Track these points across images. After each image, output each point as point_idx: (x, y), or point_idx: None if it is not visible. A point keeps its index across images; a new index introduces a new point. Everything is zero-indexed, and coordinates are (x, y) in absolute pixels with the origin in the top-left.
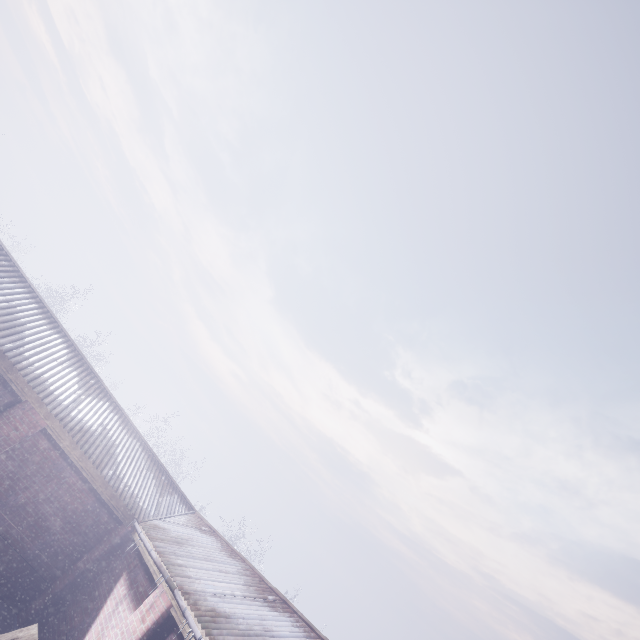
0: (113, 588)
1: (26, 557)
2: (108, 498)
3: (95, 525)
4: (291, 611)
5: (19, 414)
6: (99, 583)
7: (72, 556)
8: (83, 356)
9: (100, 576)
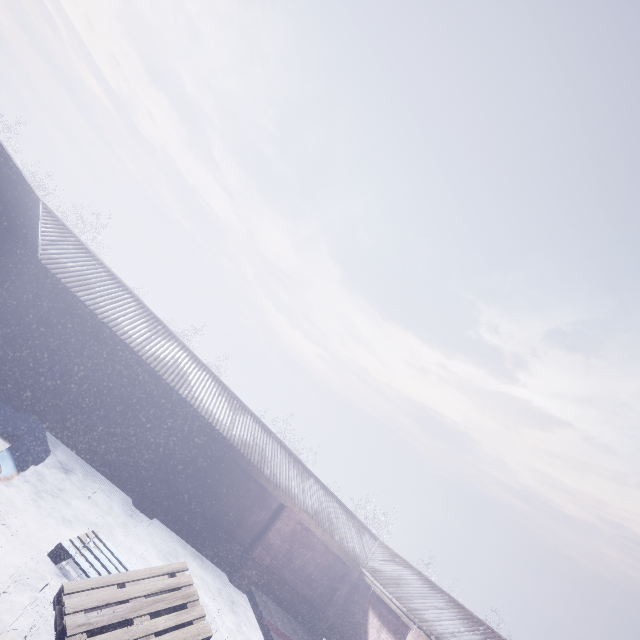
0: (367, 618)
1: (308, 599)
2: (342, 555)
3: (336, 572)
4: (501, 639)
5: (286, 515)
6: (353, 612)
7: (329, 594)
8: (288, 448)
9: (351, 606)
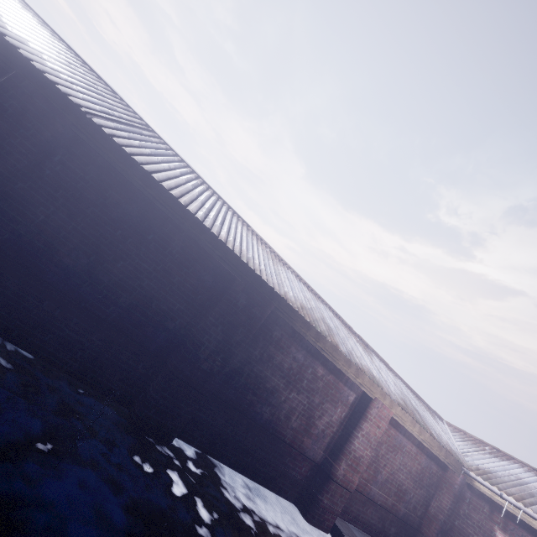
0: None
1: (400, 517)
2: (443, 458)
3: (430, 477)
4: None
5: (376, 413)
6: (464, 531)
7: (423, 505)
8: (339, 316)
9: (456, 521)
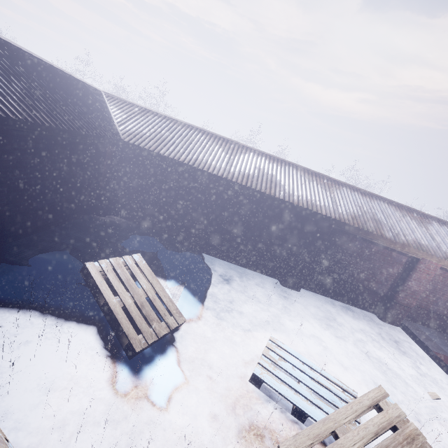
0: None
1: None
2: None
3: None
4: None
5: (424, 267)
6: None
7: None
8: (395, 202)
9: None
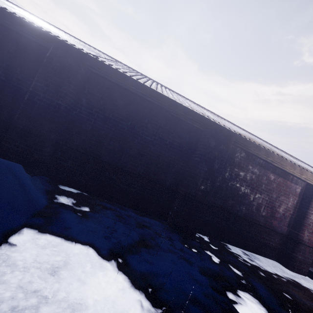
0: None
1: None
2: None
3: None
4: None
5: None
6: None
7: None
8: (266, 142)
9: None
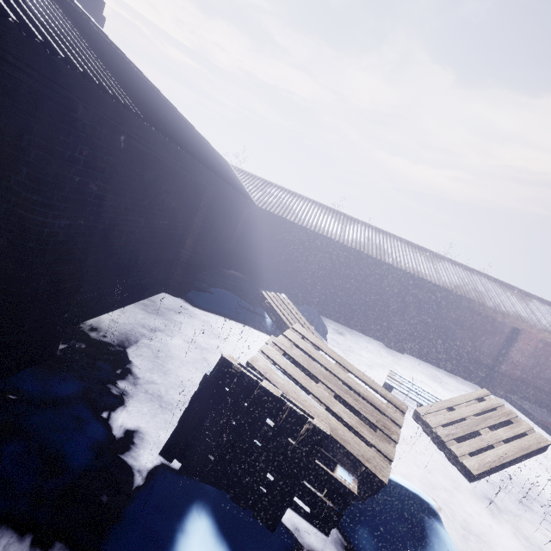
0: None
1: None
2: None
3: None
4: None
5: (524, 337)
6: None
7: None
8: (495, 279)
9: None
